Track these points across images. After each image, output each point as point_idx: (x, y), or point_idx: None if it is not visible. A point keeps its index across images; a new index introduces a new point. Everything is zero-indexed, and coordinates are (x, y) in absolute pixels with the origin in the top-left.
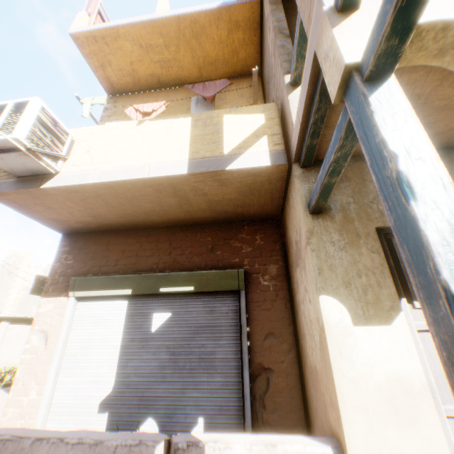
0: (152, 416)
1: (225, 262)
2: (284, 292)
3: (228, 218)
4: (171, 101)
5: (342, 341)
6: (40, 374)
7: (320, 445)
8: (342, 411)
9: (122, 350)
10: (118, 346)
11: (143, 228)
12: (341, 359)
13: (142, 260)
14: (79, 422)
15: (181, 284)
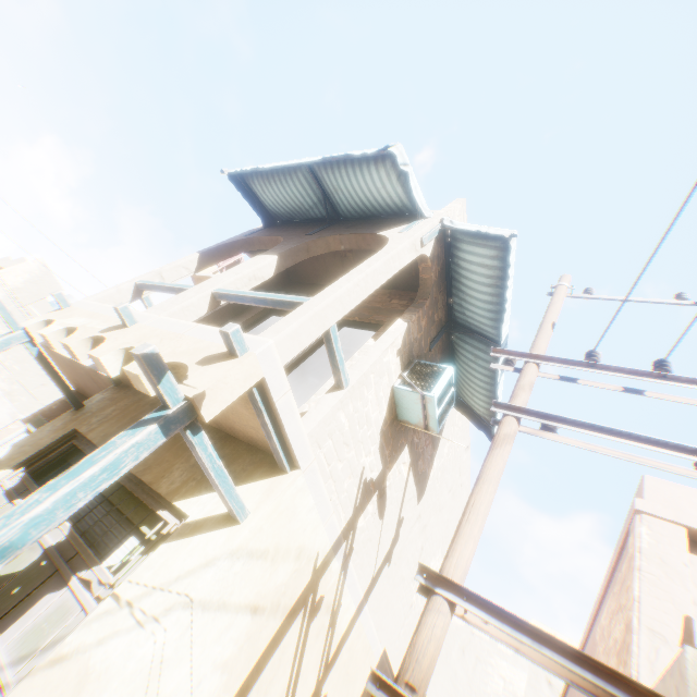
0: None
1: None
2: None
3: None
4: None
5: None
6: None
7: None
8: None
9: None
10: None
11: None
12: None
13: None
14: None
15: None
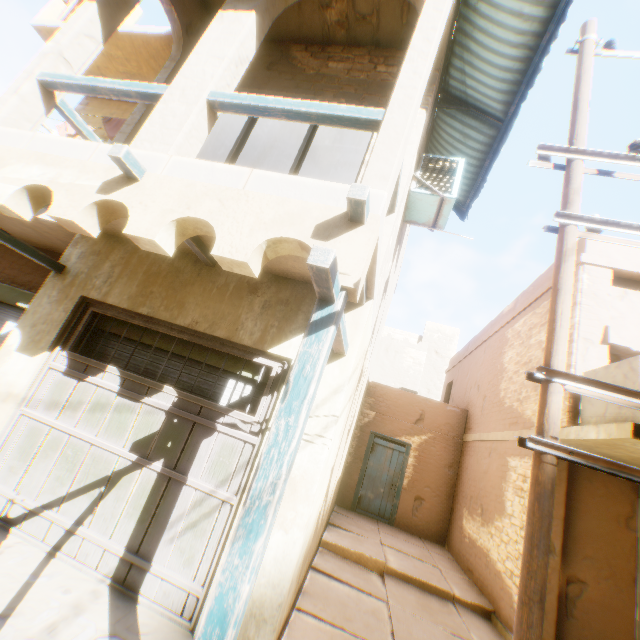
0: None
1: None
2: None
3: None
4: (99, 128)
5: (4, 357)
6: None
7: None
8: None
9: None
10: None
11: (39, 247)
12: None
13: (23, 275)
14: None
15: None
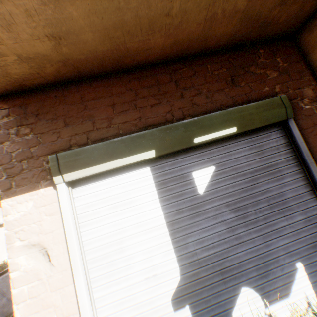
0: (244, 284)
1: (255, 94)
2: None
3: (245, 37)
4: None
5: None
6: (61, 304)
7: None
8: None
9: (170, 227)
10: (163, 225)
11: (128, 70)
12: None
13: (147, 112)
14: None
15: (219, 127)
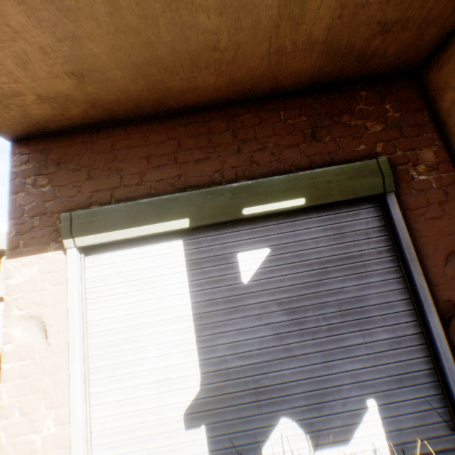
0: (285, 414)
1: (344, 153)
2: (454, 187)
3: (336, 74)
4: None
5: None
6: (52, 391)
7: None
8: None
9: (197, 321)
10: (188, 317)
11: (174, 114)
12: None
13: (189, 168)
14: (154, 452)
15: (280, 196)
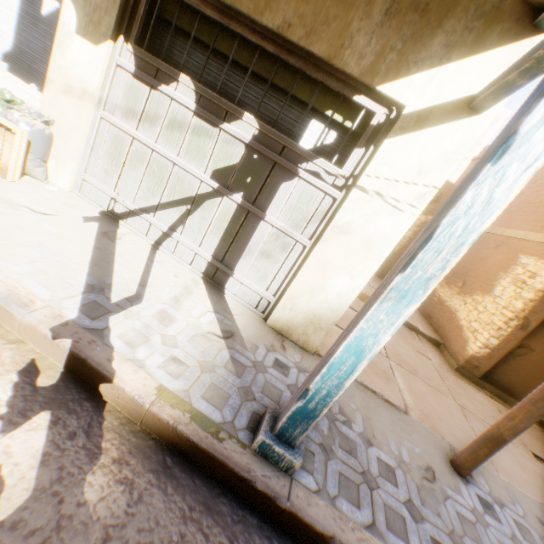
0: (36, 84)
1: None
2: None
3: None
4: None
5: (64, 40)
6: None
7: (42, 98)
8: (48, 81)
9: (19, 19)
10: (16, 13)
11: None
12: (59, 52)
13: None
14: None
15: None
